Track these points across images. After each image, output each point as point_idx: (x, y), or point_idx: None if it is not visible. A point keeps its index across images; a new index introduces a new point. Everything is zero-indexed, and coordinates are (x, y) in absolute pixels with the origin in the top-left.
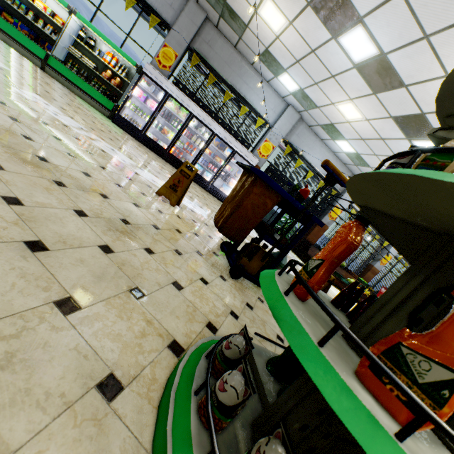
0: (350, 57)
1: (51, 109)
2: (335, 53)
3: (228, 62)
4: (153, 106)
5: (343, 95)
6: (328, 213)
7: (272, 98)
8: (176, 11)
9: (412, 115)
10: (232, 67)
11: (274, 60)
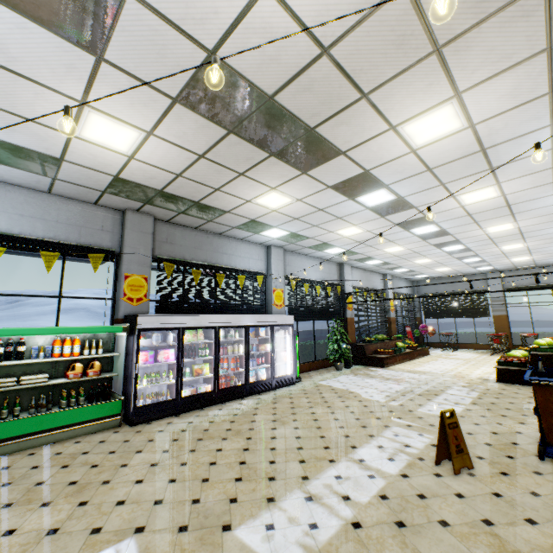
0: (365, 205)
1: (291, 526)
2: (349, 206)
3: (197, 246)
4: (167, 356)
5: (347, 225)
6: (346, 307)
7: (252, 249)
8: (113, 231)
9: (415, 218)
10: (203, 247)
11: (260, 224)
